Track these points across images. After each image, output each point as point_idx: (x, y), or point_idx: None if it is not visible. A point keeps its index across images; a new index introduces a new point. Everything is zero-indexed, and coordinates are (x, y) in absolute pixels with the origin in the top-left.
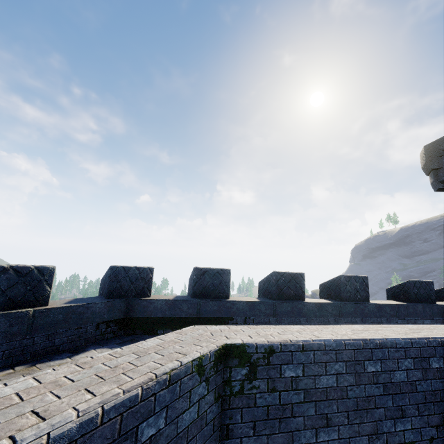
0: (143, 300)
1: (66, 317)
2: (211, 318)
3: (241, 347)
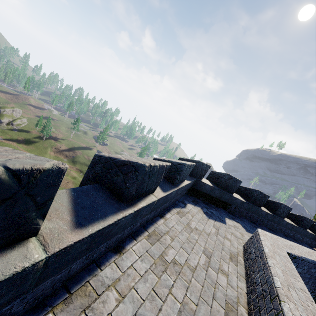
0: (202, 182)
1: (186, 187)
2: (223, 201)
3: (289, 254)
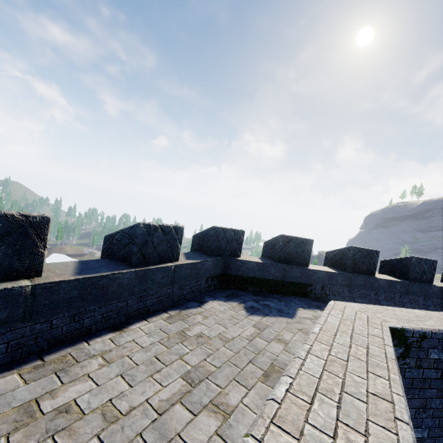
0: (238, 260)
1: (191, 272)
2: (294, 282)
3: (401, 331)
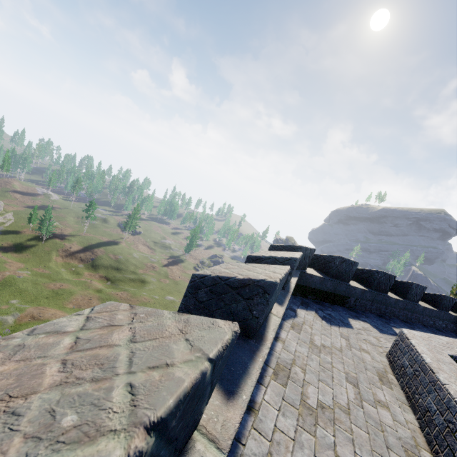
0: (308, 274)
1: None
2: (339, 294)
3: (451, 357)
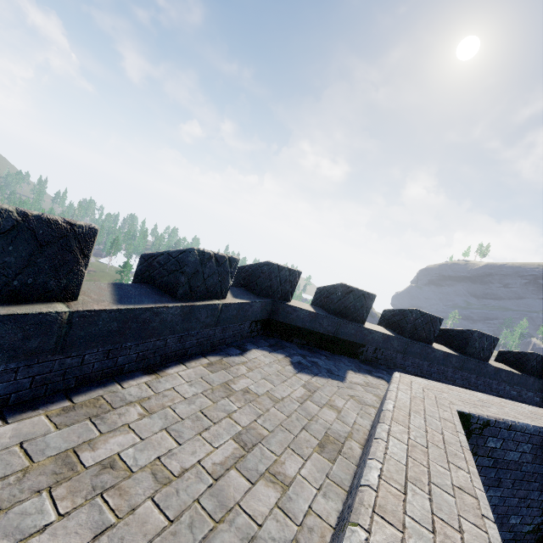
0: (289, 306)
1: (237, 313)
2: (346, 340)
3: (468, 416)
